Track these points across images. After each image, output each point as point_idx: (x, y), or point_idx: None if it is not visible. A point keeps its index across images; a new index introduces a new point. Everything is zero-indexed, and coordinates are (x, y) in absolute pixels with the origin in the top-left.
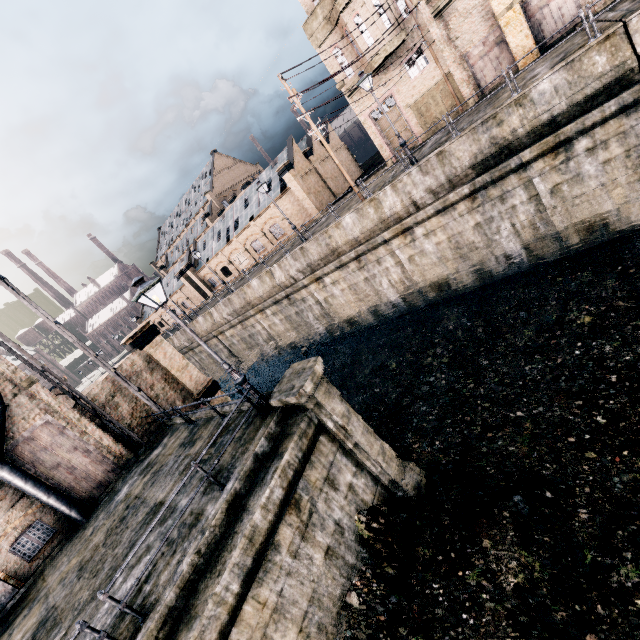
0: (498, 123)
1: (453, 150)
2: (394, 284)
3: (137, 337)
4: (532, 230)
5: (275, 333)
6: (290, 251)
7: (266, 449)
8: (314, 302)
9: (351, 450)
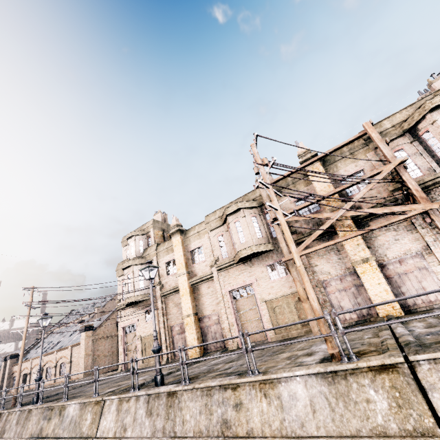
0: (50, 417)
1: (32, 415)
2: None
3: None
4: None
5: None
6: None
7: None
8: None
9: None
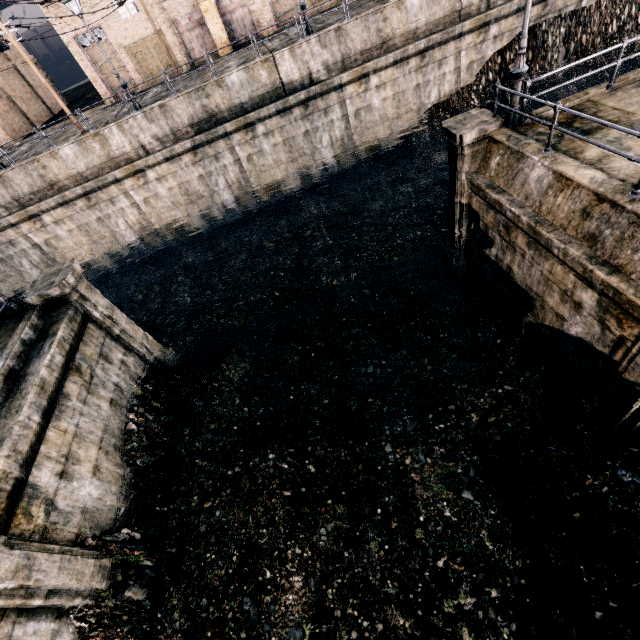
0: (207, 95)
1: (174, 106)
2: (132, 225)
3: None
4: (240, 186)
5: None
6: None
7: (33, 337)
8: (30, 245)
9: (119, 336)
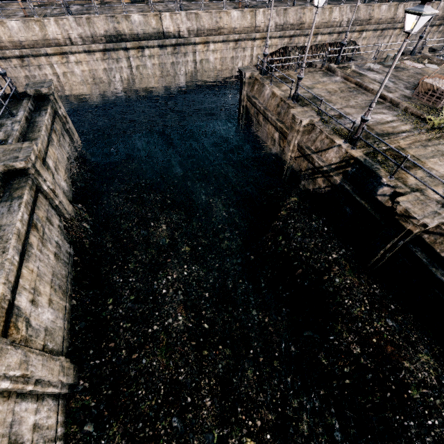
0: (118, 22)
1: (95, 21)
2: None
3: None
4: (128, 83)
5: None
6: None
7: (32, 109)
8: None
9: (68, 130)
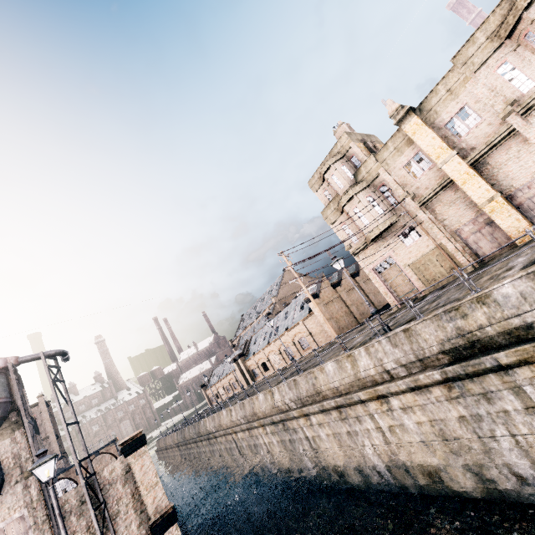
0: (462, 315)
1: (419, 330)
2: (377, 451)
3: (126, 444)
4: None
5: (273, 453)
6: (292, 375)
7: None
8: (304, 436)
9: None
